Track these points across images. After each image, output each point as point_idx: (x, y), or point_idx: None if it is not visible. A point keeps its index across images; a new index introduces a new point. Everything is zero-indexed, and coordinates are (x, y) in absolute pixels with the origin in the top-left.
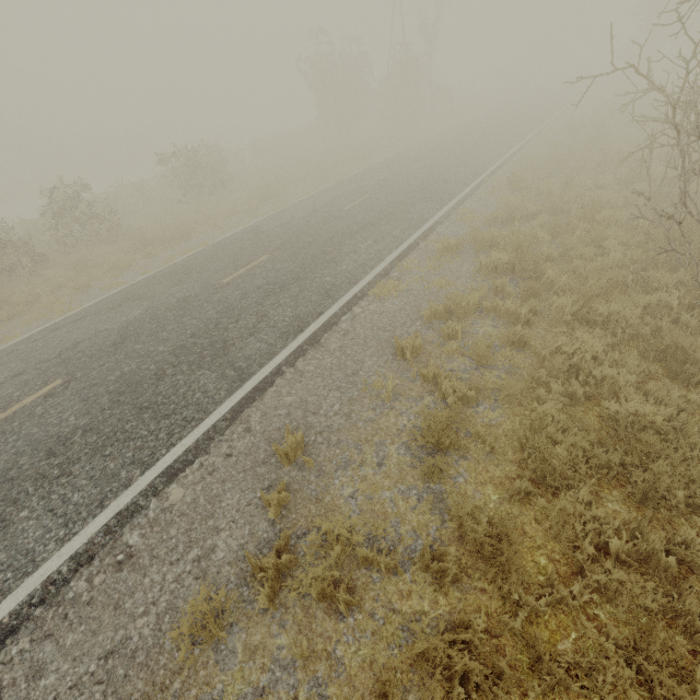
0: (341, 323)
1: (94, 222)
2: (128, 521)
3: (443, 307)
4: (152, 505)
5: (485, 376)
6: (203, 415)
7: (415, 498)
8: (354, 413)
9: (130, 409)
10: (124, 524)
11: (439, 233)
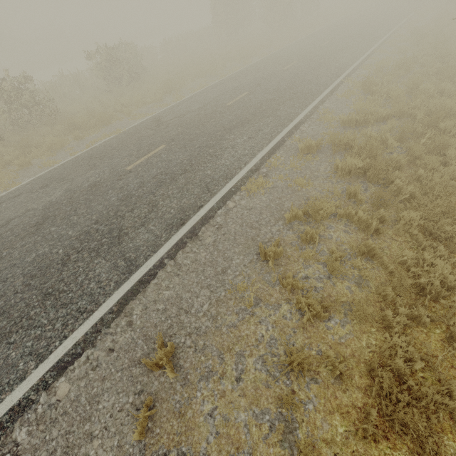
0: (217, 216)
1: (37, 108)
2: (19, 415)
3: (303, 210)
4: (42, 399)
5: (336, 287)
6: (94, 306)
7: (267, 425)
8: (220, 316)
9: (37, 294)
10: (15, 419)
11: (302, 131)
